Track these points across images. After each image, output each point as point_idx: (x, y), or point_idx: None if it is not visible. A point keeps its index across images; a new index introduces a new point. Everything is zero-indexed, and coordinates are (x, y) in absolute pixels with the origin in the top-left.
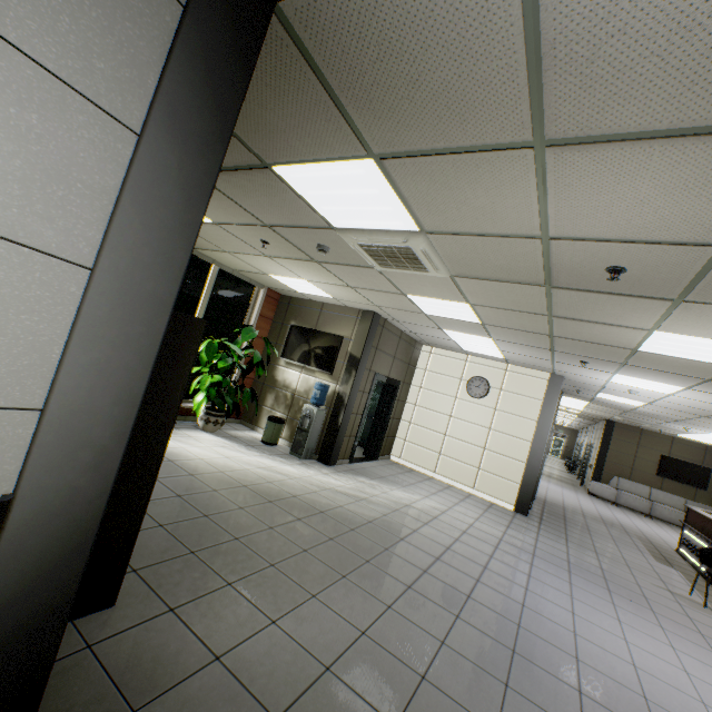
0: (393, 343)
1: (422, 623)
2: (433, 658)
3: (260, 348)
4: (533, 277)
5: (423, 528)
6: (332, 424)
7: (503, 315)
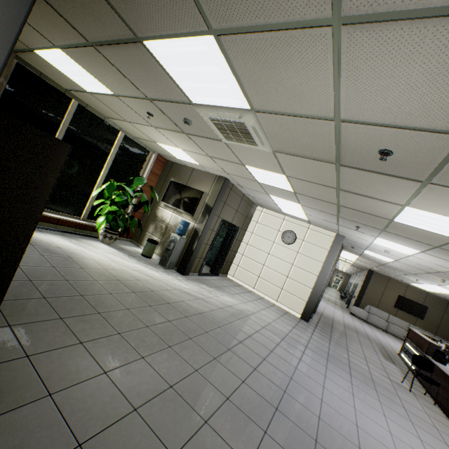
0: (237, 201)
1: (216, 384)
2: (217, 408)
3: (149, 194)
4: (328, 155)
5: (236, 322)
6: (188, 248)
7: (307, 186)
